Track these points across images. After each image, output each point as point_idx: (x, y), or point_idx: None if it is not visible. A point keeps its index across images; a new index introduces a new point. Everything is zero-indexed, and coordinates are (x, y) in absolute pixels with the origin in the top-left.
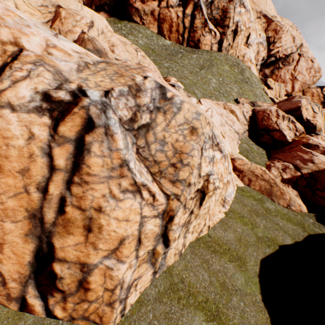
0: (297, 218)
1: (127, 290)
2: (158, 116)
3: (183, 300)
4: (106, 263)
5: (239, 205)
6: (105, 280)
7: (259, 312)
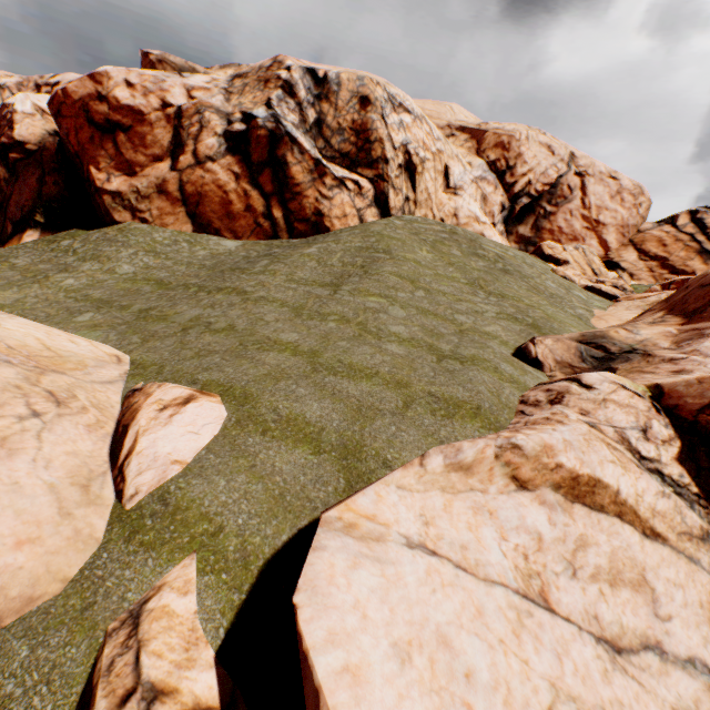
0: None
1: None
2: None
3: None
4: None
5: None
6: None
7: None
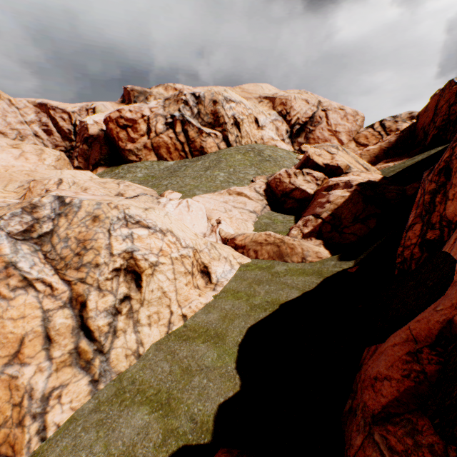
0: (315, 267)
1: (44, 401)
2: (61, 220)
3: (127, 401)
4: (10, 372)
5: (238, 281)
6: (12, 394)
7: (227, 381)
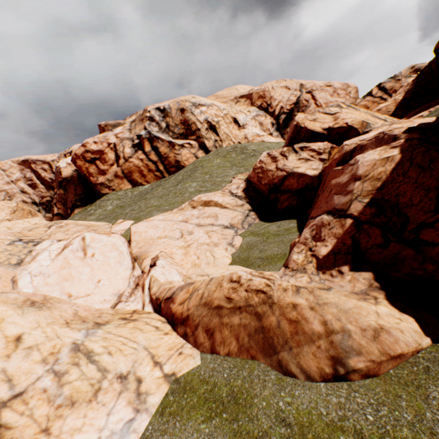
0: (394, 413)
1: None
2: None
3: None
4: None
5: None
6: None
7: None
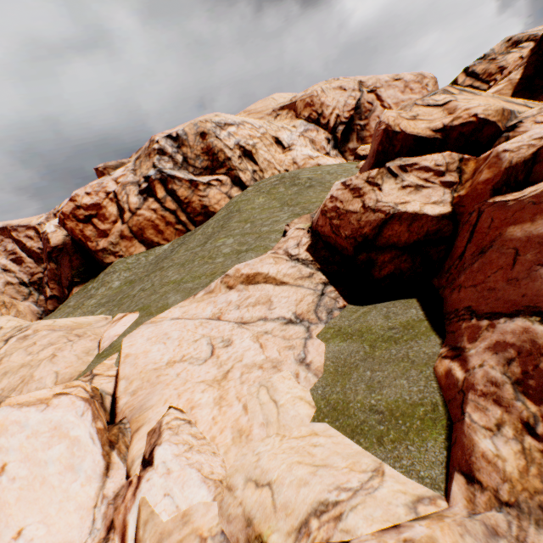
0: None
1: None
2: None
3: None
4: None
5: None
6: None
7: None
